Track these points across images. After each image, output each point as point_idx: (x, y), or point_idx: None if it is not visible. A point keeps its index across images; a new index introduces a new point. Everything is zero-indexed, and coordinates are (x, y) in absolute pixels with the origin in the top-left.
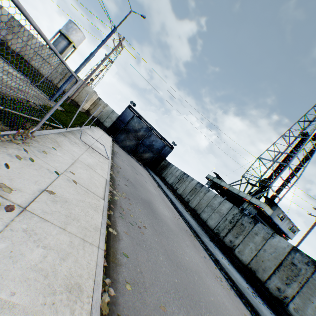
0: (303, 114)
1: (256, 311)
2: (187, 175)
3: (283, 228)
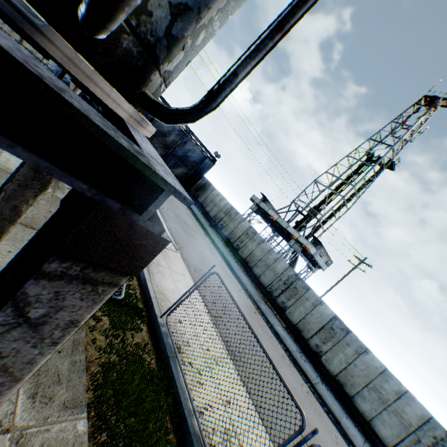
0: (378, 130)
1: (305, 374)
2: (236, 211)
3: (321, 263)
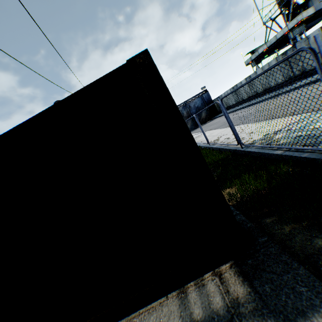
0: None
1: None
2: (235, 86)
3: None
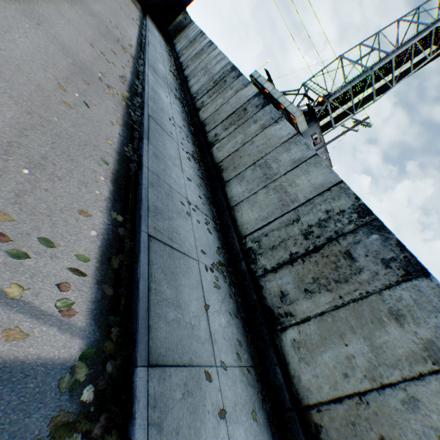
0: None
1: (143, 105)
2: (202, 34)
3: None
